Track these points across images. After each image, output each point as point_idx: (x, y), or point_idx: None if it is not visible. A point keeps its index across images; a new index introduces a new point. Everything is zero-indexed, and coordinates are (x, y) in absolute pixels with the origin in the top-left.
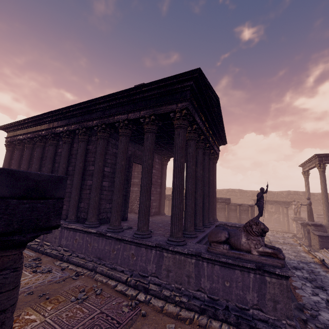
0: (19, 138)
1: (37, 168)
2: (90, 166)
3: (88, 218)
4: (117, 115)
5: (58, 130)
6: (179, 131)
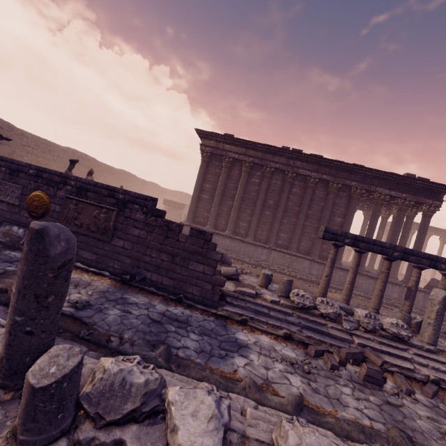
0: (231, 155)
1: (263, 199)
2: (336, 217)
3: (339, 259)
4: (379, 187)
5: (303, 172)
6: (429, 220)
